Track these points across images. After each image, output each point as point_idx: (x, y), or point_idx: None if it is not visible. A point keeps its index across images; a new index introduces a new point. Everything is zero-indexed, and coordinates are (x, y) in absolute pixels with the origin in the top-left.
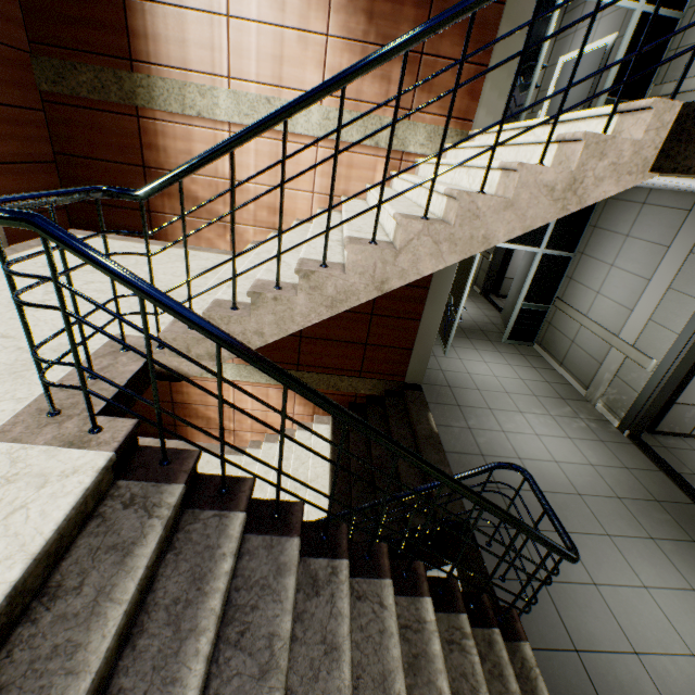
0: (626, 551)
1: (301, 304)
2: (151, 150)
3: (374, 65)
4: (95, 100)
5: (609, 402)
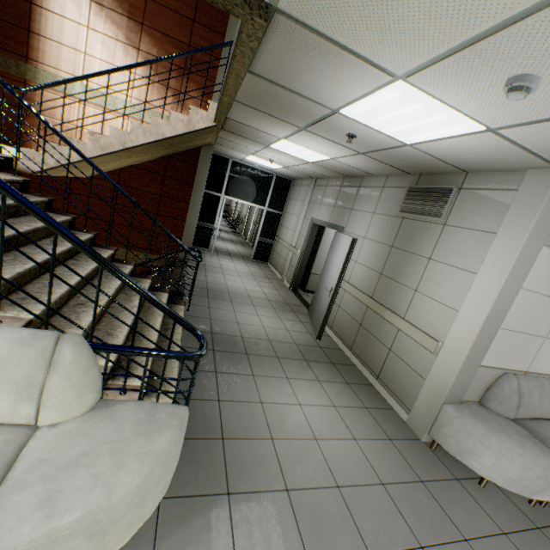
0: (258, 309)
1: (90, 146)
2: (30, 102)
3: (120, 70)
4: (0, 70)
5: (288, 277)
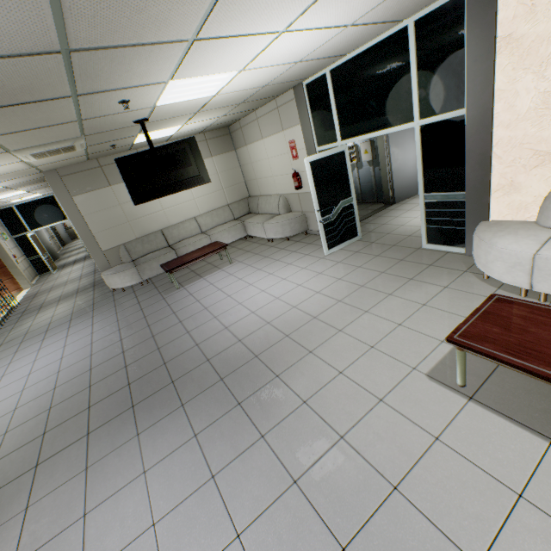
0: None
1: None
2: None
3: None
4: None
5: None
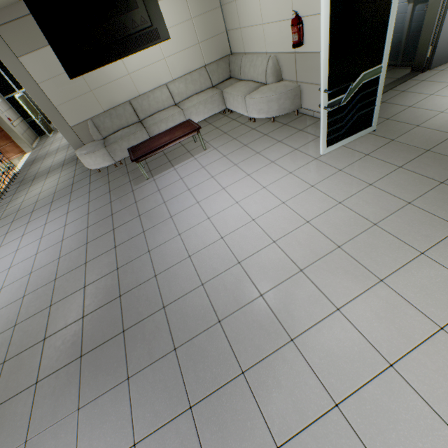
0: None
1: None
2: None
3: None
4: None
5: None
